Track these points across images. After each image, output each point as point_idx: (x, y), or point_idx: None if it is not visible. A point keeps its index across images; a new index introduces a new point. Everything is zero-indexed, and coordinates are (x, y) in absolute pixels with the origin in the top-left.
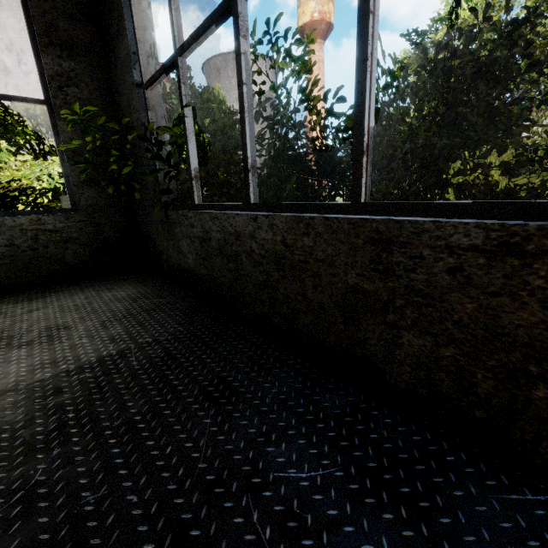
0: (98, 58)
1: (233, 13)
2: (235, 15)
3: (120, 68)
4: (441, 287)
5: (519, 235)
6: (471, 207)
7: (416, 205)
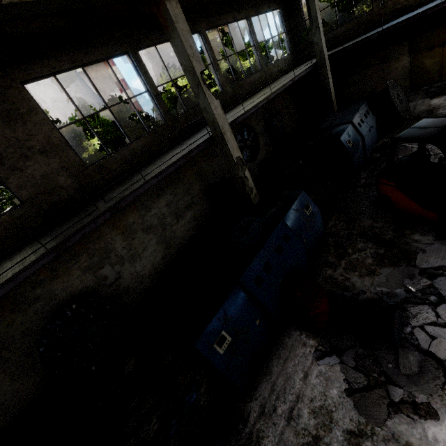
0: (287, 20)
1: (334, 5)
2: (334, 5)
3: (296, 20)
4: (363, 21)
5: (367, 14)
6: (364, 14)
7: (360, 16)
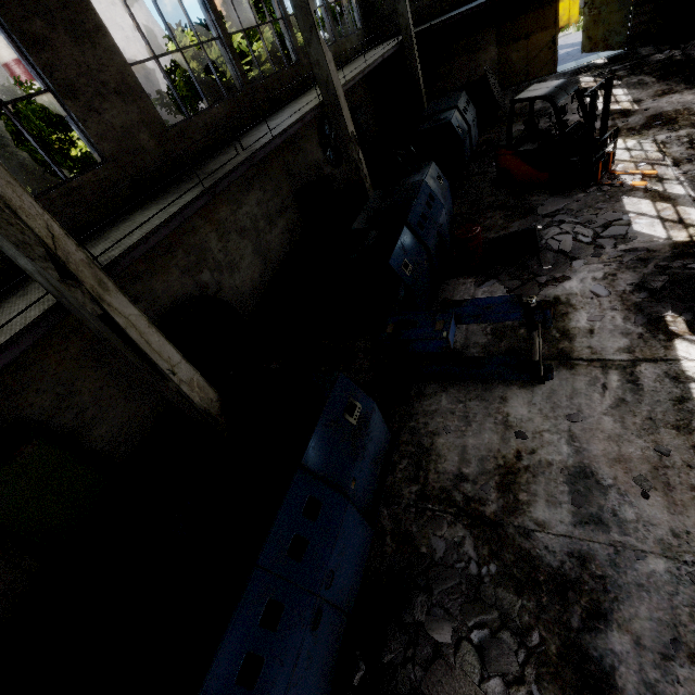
0: None
1: None
2: None
3: None
4: None
5: None
6: None
7: None
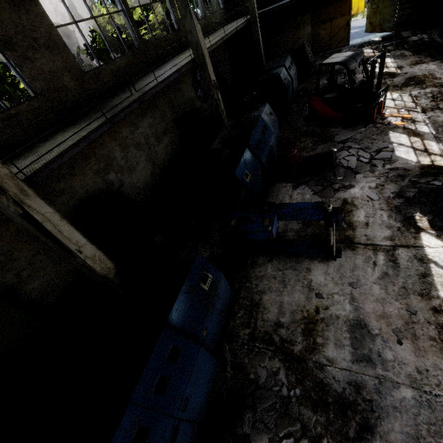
0: None
1: None
2: None
3: None
4: None
5: None
6: None
7: None
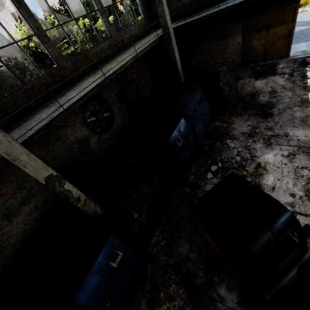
0: None
1: None
2: None
3: None
4: None
5: None
6: None
7: None
